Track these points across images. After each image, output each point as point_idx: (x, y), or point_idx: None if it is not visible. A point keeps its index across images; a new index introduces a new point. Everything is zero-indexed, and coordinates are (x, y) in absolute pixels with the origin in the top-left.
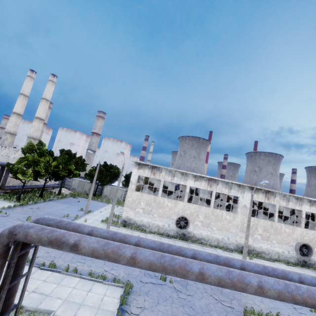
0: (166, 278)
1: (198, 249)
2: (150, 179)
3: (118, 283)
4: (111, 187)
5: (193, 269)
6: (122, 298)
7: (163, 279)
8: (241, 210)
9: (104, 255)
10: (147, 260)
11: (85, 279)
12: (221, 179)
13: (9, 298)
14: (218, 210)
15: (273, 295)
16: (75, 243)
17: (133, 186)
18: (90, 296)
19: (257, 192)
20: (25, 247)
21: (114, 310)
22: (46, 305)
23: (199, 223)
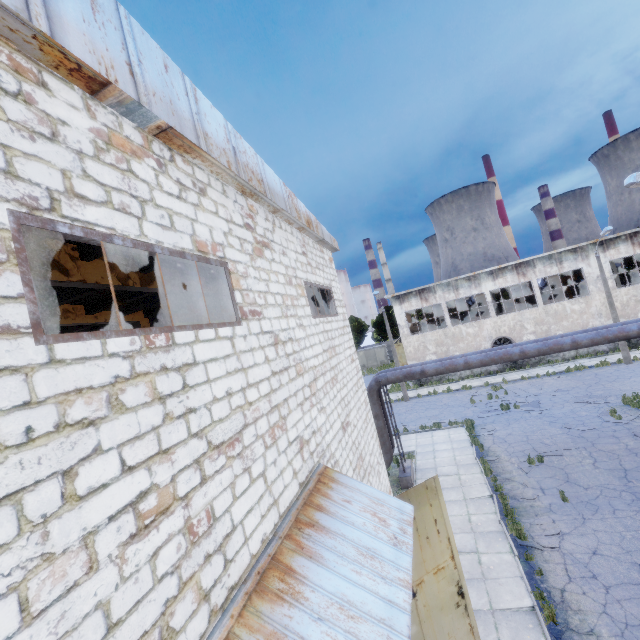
0: (508, 406)
1: (544, 371)
2: (416, 312)
3: (456, 424)
4: (364, 350)
5: (514, 352)
6: (468, 430)
7: (505, 408)
8: (595, 287)
9: (445, 369)
10: (477, 360)
11: (421, 433)
12: (537, 256)
13: (389, 431)
14: (554, 304)
15: (587, 343)
16: (421, 370)
17: (405, 330)
18: (436, 439)
19: (614, 245)
20: (381, 396)
21: (467, 438)
22: (404, 451)
23: (531, 337)
